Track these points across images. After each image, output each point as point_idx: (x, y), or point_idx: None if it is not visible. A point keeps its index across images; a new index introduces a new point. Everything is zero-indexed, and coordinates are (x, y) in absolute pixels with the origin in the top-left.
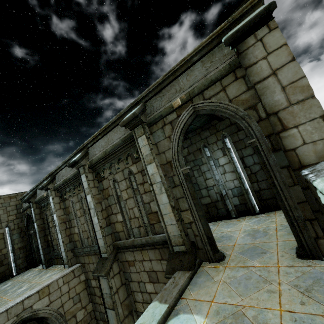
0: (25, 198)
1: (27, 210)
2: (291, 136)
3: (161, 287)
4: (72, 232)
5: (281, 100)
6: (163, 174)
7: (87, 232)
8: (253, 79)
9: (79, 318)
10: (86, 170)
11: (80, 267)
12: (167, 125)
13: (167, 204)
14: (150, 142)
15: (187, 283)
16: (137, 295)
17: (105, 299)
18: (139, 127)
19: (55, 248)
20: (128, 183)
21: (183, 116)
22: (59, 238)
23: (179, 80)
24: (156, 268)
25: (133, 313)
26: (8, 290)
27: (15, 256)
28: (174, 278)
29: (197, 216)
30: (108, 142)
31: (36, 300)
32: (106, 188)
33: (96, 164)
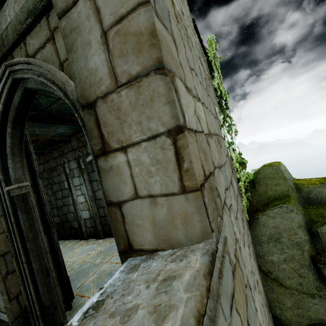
0: None
1: None
2: (115, 171)
3: None
4: None
5: (100, 70)
6: None
7: None
8: (55, 3)
9: None
10: None
11: None
12: None
13: None
14: None
15: None
16: None
17: None
18: None
19: None
20: None
21: None
22: None
23: (5, 12)
24: None
25: None
26: None
27: None
28: None
29: (26, 272)
30: None
31: None
32: None
33: None
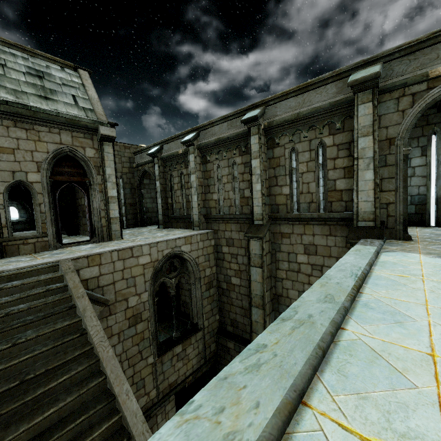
0: (153, 151)
1: (144, 166)
2: None
3: (318, 259)
4: (208, 198)
5: None
6: (378, 150)
7: (231, 200)
8: None
9: (207, 273)
10: (260, 131)
11: (212, 232)
12: (407, 97)
13: (370, 181)
14: (376, 112)
15: (383, 243)
16: (282, 264)
17: (251, 258)
18: (367, 92)
19: (177, 212)
20: (314, 156)
21: (437, 89)
22: (193, 200)
23: None
24: (319, 242)
25: (272, 278)
26: (141, 234)
27: (126, 210)
28: (366, 240)
29: (402, 198)
30: (302, 103)
31: (183, 243)
32: (277, 156)
33: (275, 127)
